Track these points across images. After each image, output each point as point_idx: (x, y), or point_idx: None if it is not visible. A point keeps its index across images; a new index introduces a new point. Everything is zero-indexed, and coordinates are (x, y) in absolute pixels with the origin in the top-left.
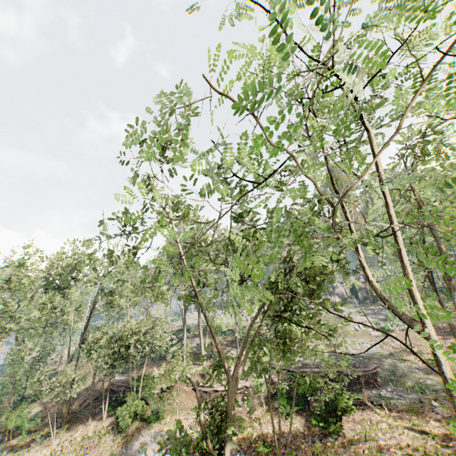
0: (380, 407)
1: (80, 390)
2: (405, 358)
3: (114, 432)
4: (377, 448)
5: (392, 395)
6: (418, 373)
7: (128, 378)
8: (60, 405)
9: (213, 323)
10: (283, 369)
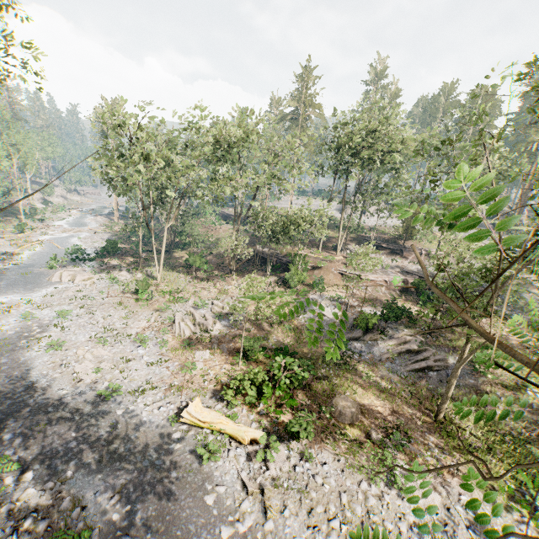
0: (504, 319)
1: (226, 250)
2: (528, 290)
3: (283, 287)
4: (504, 340)
5: (510, 313)
6: (538, 304)
7: (272, 251)
8: (215, 257)
9: (353, 221)
10: (416, 275)
